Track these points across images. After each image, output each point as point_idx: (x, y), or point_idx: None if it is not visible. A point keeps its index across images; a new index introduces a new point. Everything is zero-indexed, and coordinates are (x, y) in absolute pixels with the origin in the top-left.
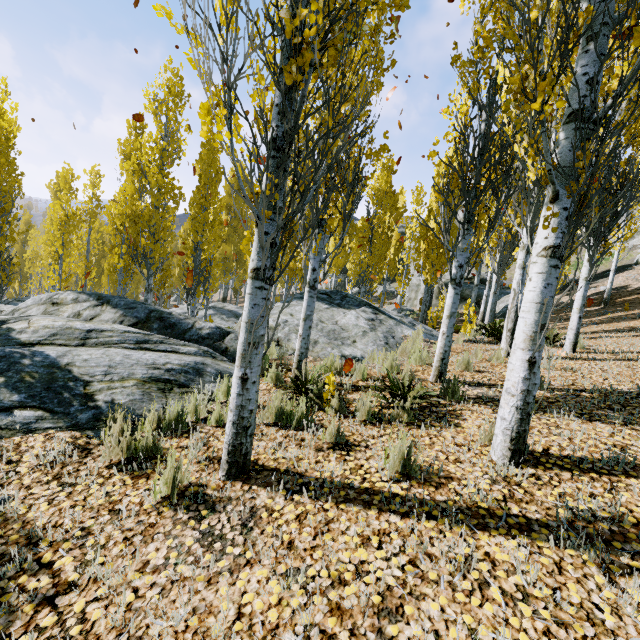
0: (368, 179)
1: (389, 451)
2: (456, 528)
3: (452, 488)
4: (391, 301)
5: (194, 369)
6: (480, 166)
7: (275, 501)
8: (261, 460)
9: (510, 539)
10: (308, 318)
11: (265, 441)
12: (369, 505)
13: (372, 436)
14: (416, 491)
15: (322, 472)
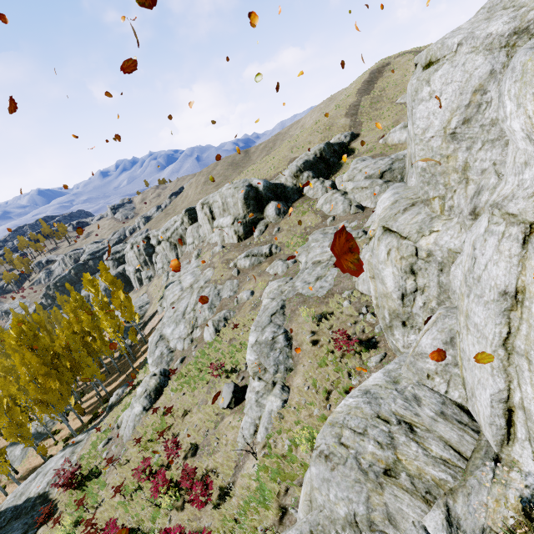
0: None
1: None
2: None
3: None
4: None
5: None
6: None
7: None
8: None
9: None
10: None
11: None
12: None
13: None
14: None
15: None
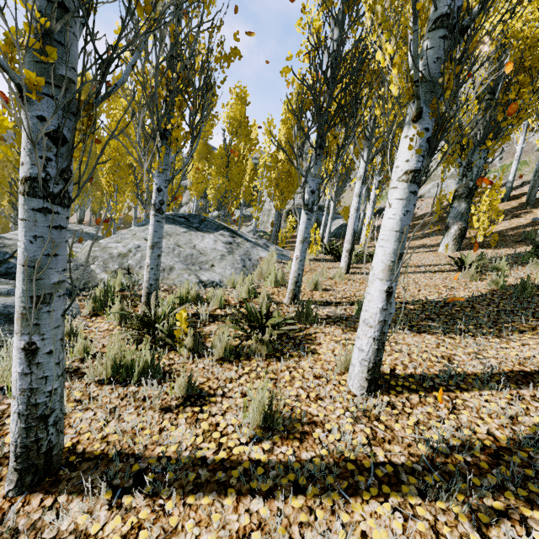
0: (218, 87)
1: (248, 397)
2: (327, 501)
3: (317, 437)
4: (247, 224)
5: (1, 315)
6: (333, 87)
7: (93, 516)
8: (82, 444)
9: (383, 502)
10: (156, 246)
11: (93, 410)
12: (225, 488)
13: (230, 379)
14: (280, 451)
15: (167, 445)
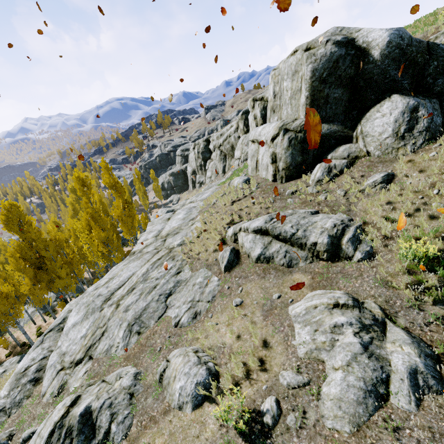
0: None
1: None
2: None
3: None
4: None
5: None
6: None
7: None
8: None
9: None
10: None
11: None
12: None
13: None
14: None
15: None
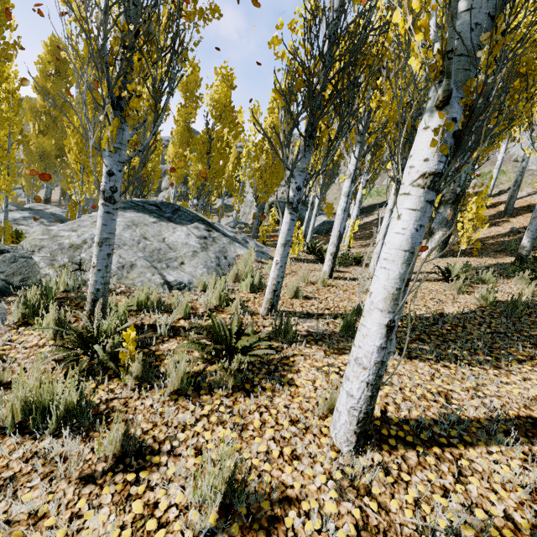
0: (190, 50)
1: (204, 456)
2: None
3: (290, 527)
4: (229, 214)
5: None
6: (330, 65)
7: None
8: None
9: None
10: (105, 242)
11: None
12: None
13: (183, 425)
14: None
15: None
